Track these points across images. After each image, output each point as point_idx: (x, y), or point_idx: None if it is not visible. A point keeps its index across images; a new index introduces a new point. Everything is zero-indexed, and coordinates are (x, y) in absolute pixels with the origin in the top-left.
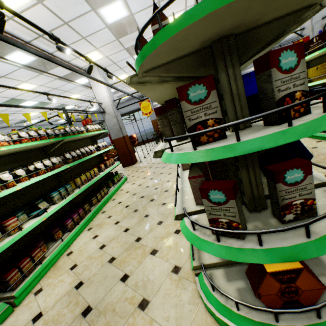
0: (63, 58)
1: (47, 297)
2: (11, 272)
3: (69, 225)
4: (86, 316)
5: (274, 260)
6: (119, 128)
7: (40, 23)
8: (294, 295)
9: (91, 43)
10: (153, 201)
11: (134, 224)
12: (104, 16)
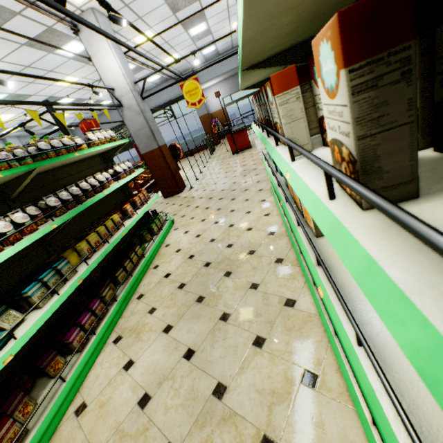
0: None
1: None
2: None
3: (75, 341)
4: None
5: None
6: (151, 132)
7: None
8: None
9: None
10: (231, 278)
11: (203, 338)
12: None
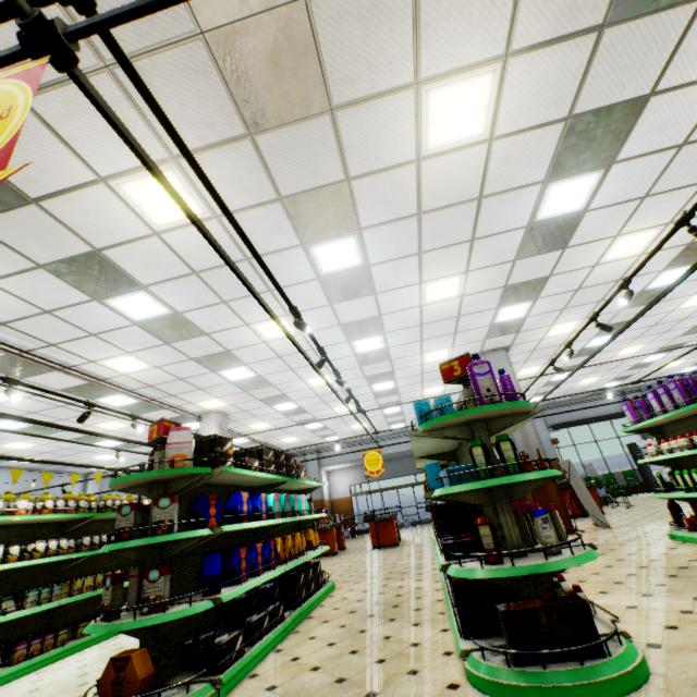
0: (173, 402)
1: None
2: None
3: (18, 652)
4: None
5: (106, 631)
6: None
7: (153, 378)
8: (121, 688)
9: (210, 393)
10: None
11: (100, 668)
12: (227, 375)
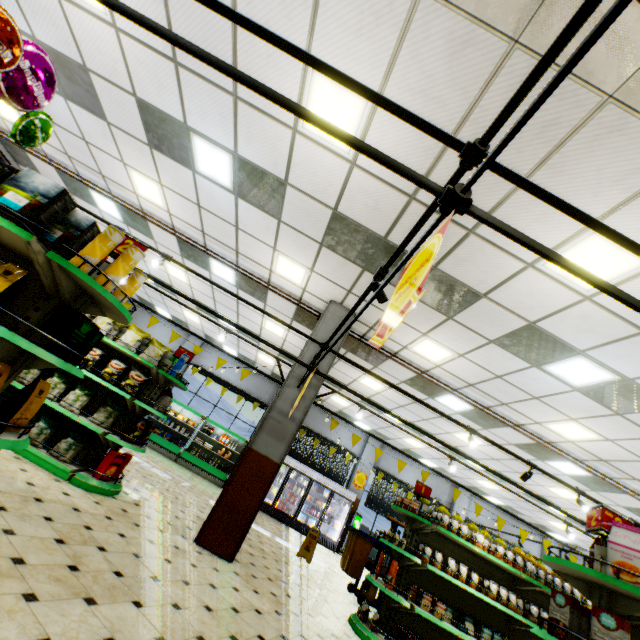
0: (637, 488)
1: None
2: (414, 639)
3: None
4: None
5: None
6: None
7: (605, 451)
8: None
9: None
10: None
11: None
12: None
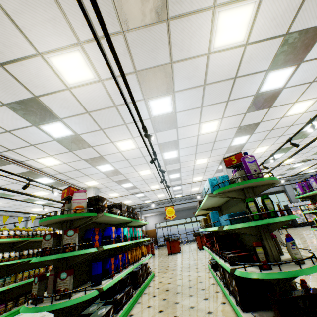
0: (72, 182)
1: None
2: None
3: None
4: None
5: (33, 311)
6: None
7: (63, 169)
8: None
9: (91, 177)
10: None
11: None
12: (100, 168)
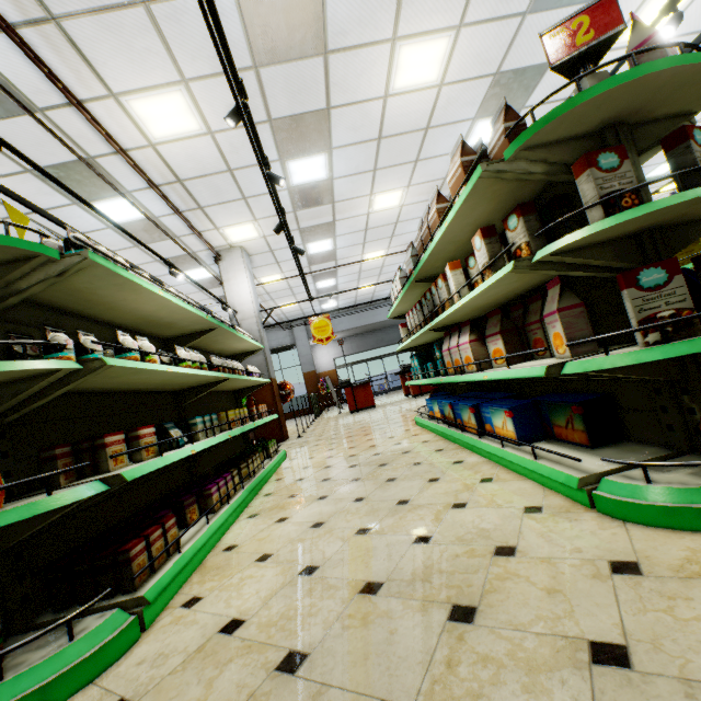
0: (193, 225)
1: (229, 601)
2: (136, 541)
3: (214, 497)
4: (378, 592)
5: None
6: (265, 361)
7: (191, 162)
8: None
9: (251, 209)
10: (388, 465)
11: (371, 491)
12: (292, 172)
